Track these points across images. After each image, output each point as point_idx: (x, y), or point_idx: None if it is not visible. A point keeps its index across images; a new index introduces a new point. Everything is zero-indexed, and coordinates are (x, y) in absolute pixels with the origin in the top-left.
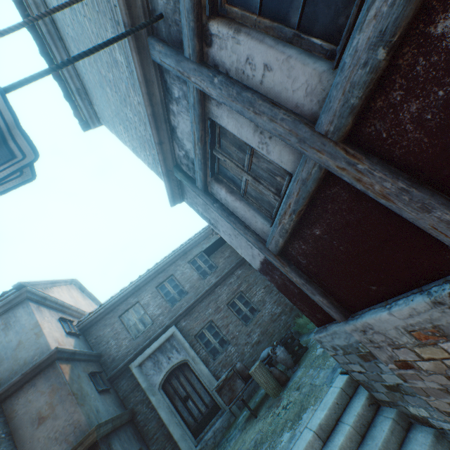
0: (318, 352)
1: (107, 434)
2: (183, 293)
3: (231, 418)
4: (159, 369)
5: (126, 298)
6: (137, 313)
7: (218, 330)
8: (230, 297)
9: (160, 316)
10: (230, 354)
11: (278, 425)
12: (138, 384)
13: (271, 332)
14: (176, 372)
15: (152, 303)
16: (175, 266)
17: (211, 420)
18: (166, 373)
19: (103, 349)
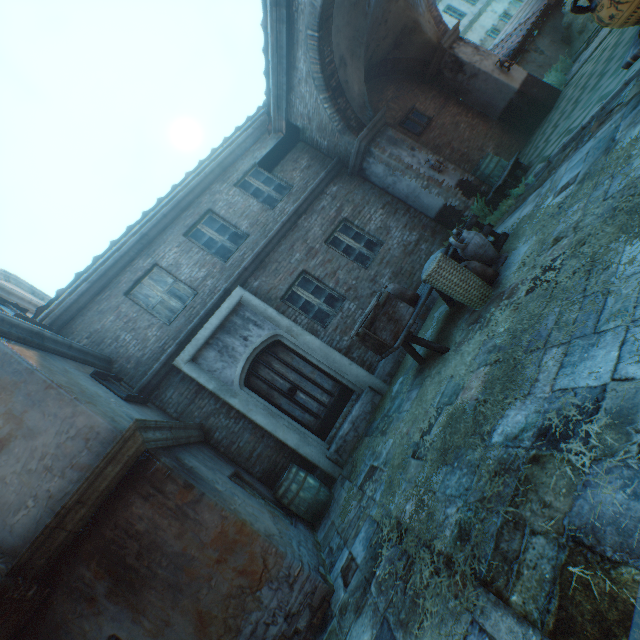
0: (562, 197)
1: (167, 447)
2: (240, 238)
3: (375, 399)
4: (233, 358)
5: (129, 261)
6: (160, 285)
7: (319, 284)
8: (329, 231)
9: (207, 279)
10: (349, 314)
11: (557, 285)
12: (200, 389)
13: (408, 271)
14: (264, 358)
15: (184, 262)
16: (211, 196)
17: (343, 410)
18: (247, 362)
19: (110, 351)
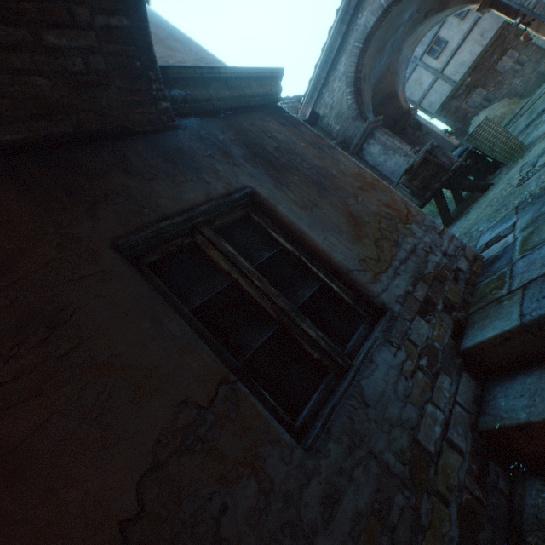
0: None
1: None
2: None
3: None
4: None
5: None
6: None
7: None
8: None
9: None
10: None
11: None
12: None
13: None
14: None
15: None
16: None
17: None
18: None
19: None
